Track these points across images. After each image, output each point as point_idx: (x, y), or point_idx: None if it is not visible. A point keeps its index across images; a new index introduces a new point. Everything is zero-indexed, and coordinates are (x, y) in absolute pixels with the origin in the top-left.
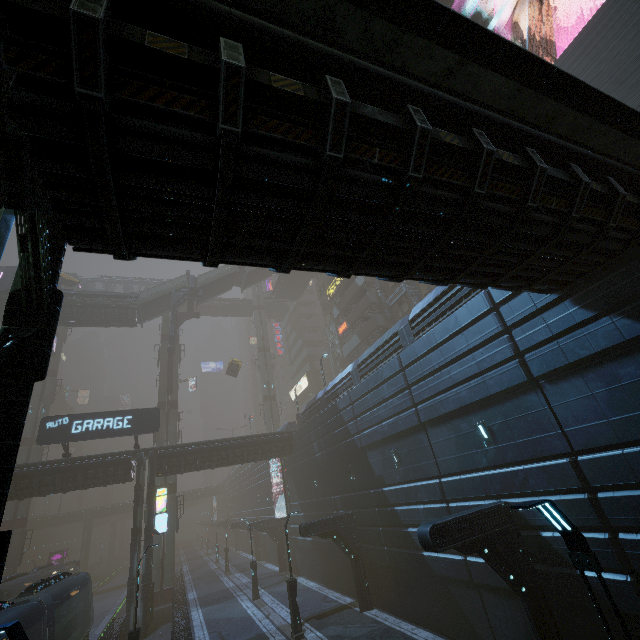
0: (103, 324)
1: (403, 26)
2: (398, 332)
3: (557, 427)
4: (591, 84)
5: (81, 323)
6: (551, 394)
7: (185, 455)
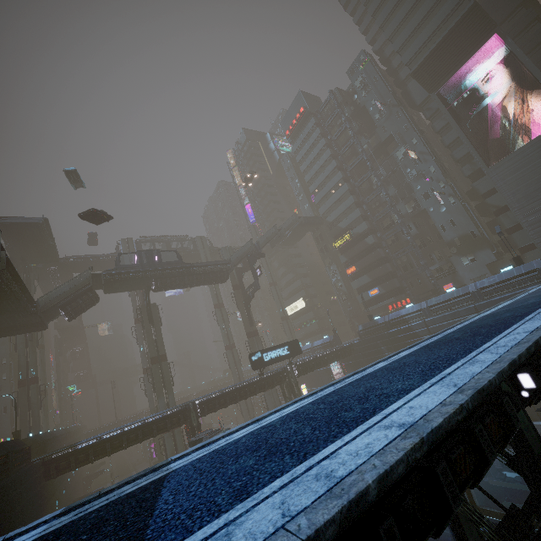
0: (207, 284)
1: None
2: (470, 293)
3: None
4: None
5: (194, 285)
6: None
7: (307, 364)
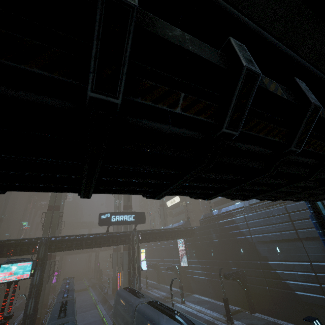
0: None
1: None
2: None
3: None
4: None
5: None
6: None
7: (151, 234)
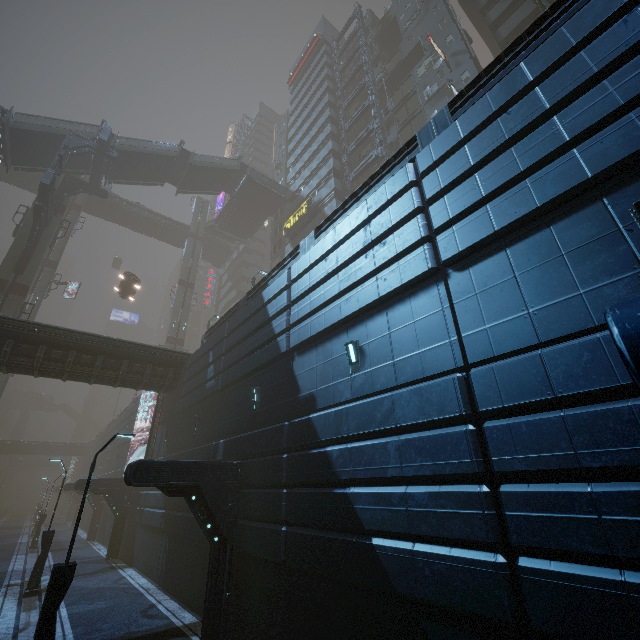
0: None
1: None
2: (417, 134)
3: None
4: None
5: None
6: None
7: None
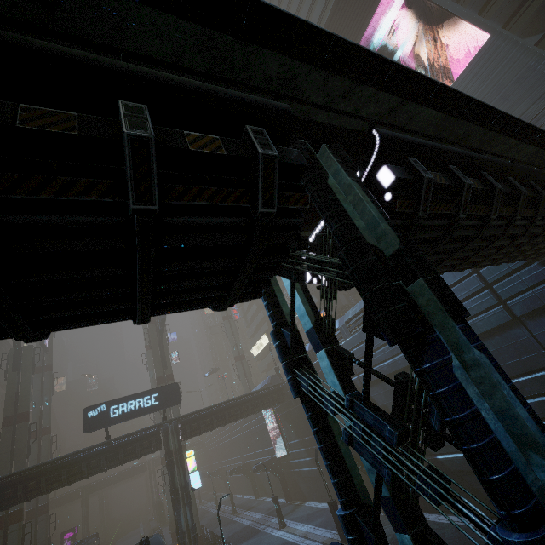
0: None
1: (500, 133)
2: None
3: (541, 349)
4: (484, 99)
5: None
6: (532, 327)
7: (202, 419)
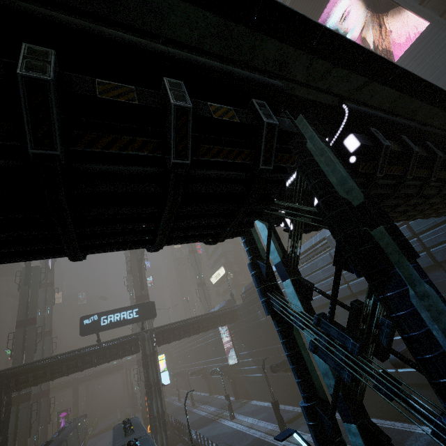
0: None
1: (442, 109)
2: (326, 238)
3: None
4: None
5: None
6: None
7: (172, 330)
